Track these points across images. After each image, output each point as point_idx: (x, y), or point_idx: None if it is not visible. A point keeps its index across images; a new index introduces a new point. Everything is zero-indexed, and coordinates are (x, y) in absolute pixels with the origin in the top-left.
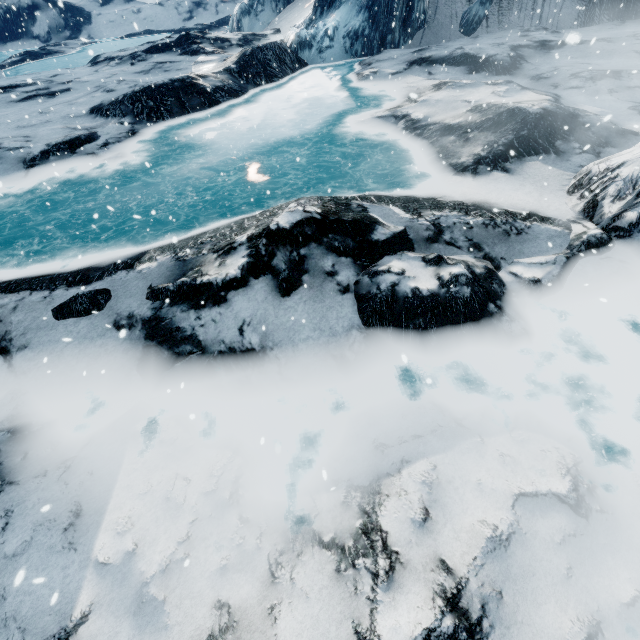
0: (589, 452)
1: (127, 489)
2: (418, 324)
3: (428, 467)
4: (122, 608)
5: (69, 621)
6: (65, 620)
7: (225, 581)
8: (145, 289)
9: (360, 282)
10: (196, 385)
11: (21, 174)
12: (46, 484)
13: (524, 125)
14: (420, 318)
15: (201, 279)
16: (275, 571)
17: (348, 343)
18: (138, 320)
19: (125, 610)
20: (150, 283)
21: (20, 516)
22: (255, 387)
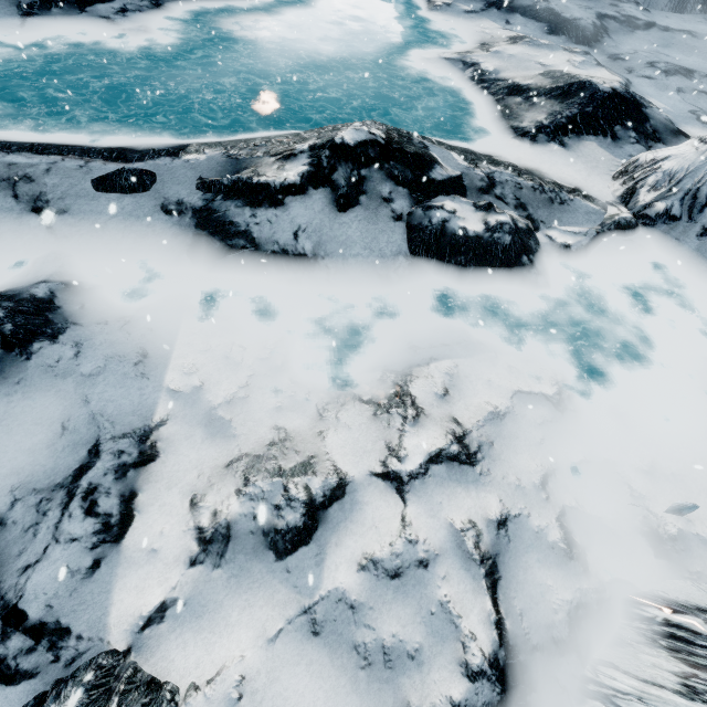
0: (575, 376)
1: (188, 346)
2: (459, 261)
3: (451, 365)
4: (195, 421)
5: (151, 422)
6: (147, 421)
7: (281, 415)
8: (194, 179)
9: (413, 213)
10: (247, 278)
11: (15, 21)
12: (109, 330)
13: (591, 101)
14: (462, 256)
15: (258, 179)
16: (323, 413)
17: (394, 266)
18: (188, 208)
19: (197, 423)
20: (200, 174)
21: (90, 349)
22: (304, 289)
